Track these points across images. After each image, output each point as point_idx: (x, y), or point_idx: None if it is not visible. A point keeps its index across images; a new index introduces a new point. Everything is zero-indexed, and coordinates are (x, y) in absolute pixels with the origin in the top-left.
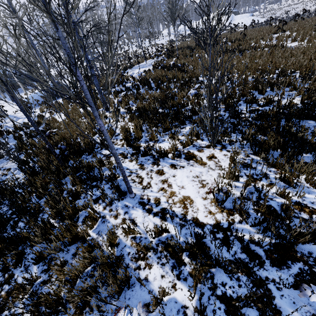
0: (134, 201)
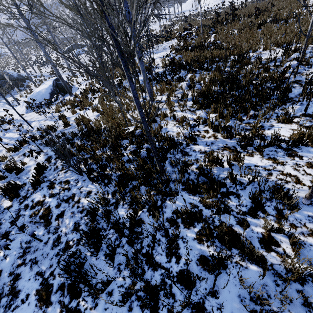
0: None
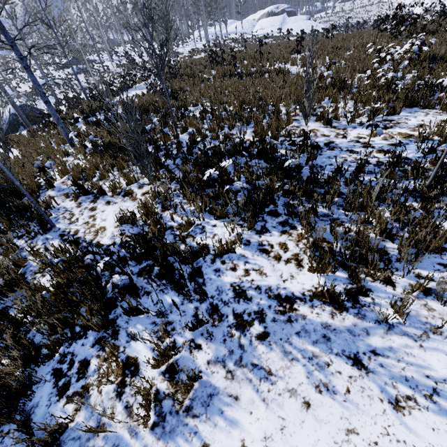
0: (56, 234)
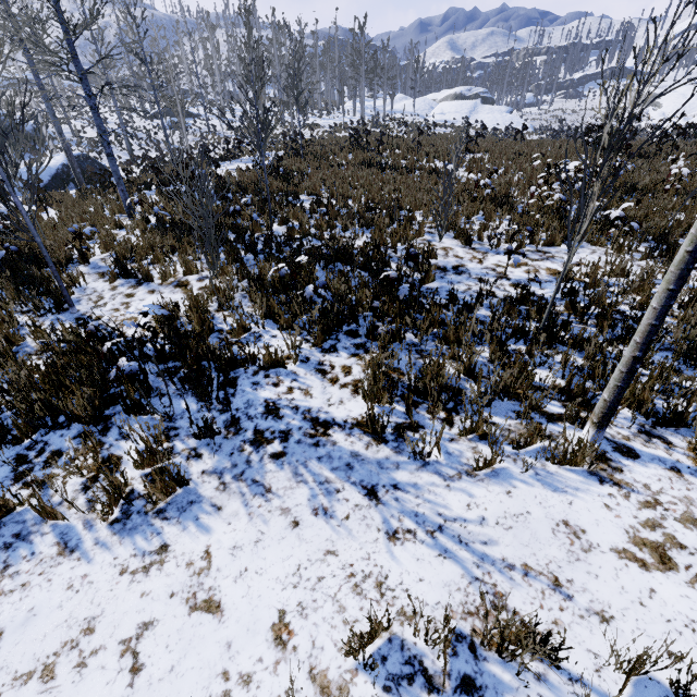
0: (72, 316)
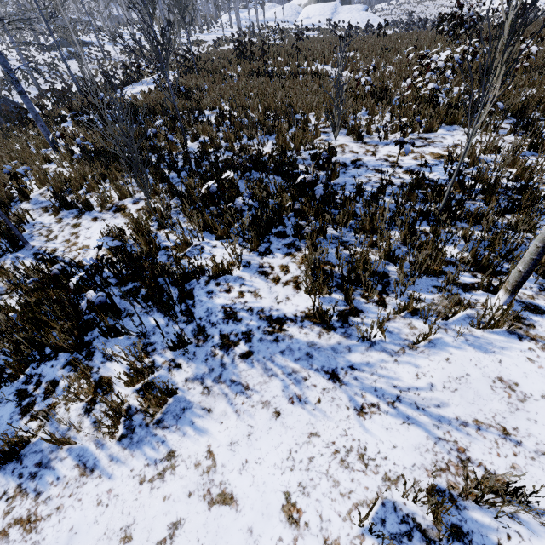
0: (29, 252)
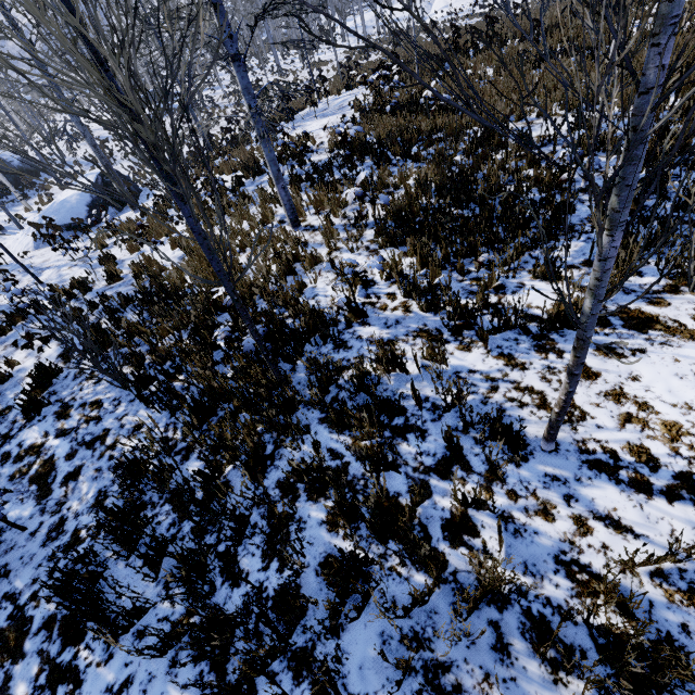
0: (565, 461)
